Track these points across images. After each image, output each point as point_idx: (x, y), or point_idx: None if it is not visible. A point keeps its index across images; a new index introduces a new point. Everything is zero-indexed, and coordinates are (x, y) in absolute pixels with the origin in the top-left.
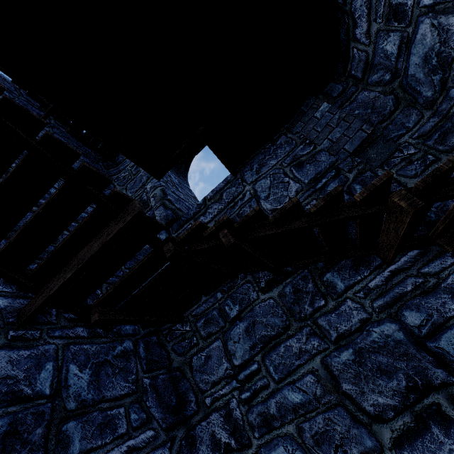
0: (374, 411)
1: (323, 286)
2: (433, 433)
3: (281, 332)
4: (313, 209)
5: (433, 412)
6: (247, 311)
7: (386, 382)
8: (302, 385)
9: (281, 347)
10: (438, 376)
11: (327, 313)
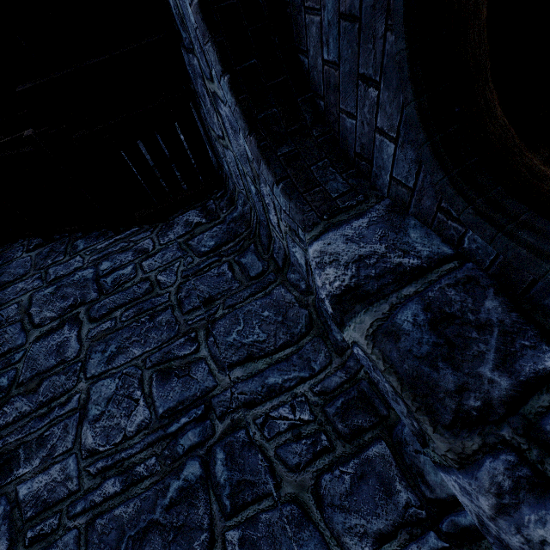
0: (39, 322)
1: (70, 248)
2: (64, 329)
3: (19, 278)
4: (2, 141)
5: (73, 317)
6: (6, 265)
7: (61, 304)
8: (4, 312)
9: (10, 288)
10: (92, 297)
11: (59, 265)
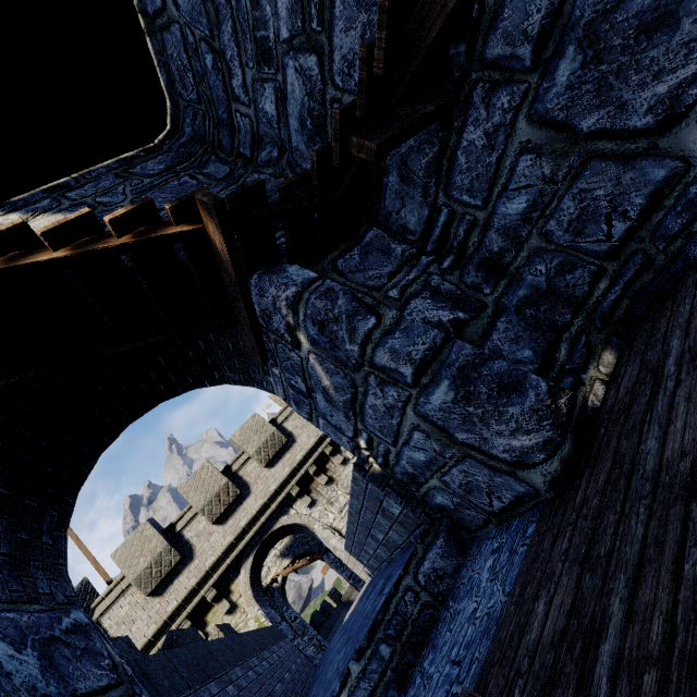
0: None
1: None
2: None
3: None
4: None
5: None
6: None
7: None
8: None
9: None
10: None
11: None
